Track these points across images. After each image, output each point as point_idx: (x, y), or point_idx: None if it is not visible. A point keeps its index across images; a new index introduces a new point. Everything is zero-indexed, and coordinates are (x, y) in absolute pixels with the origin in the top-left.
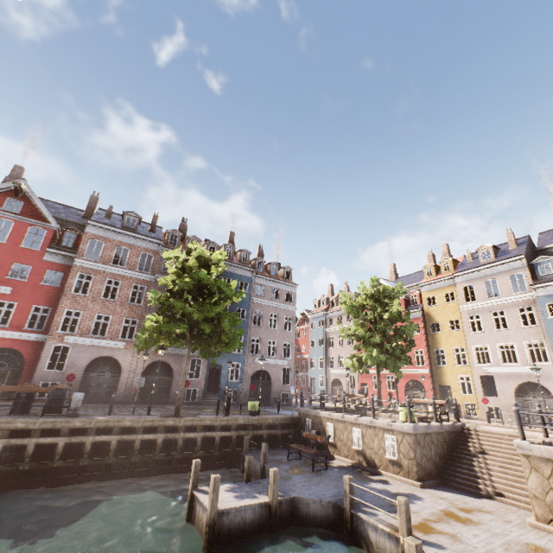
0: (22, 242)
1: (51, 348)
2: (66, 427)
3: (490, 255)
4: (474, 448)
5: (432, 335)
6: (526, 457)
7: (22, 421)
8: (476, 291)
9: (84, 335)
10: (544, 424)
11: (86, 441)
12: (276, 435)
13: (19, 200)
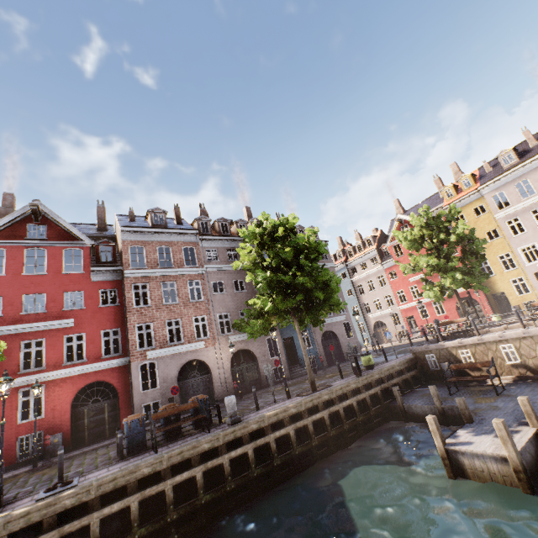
0: (63, 268)
1: (138, 369)
2: (245, 433)
3: (512, 158)
4: None
5: None
6: None
7: (205, 441)
8: (508, 196)
9: (163, 346)
10: None
11: (270, 441)
12: (405, 379)
13: (40, 224)
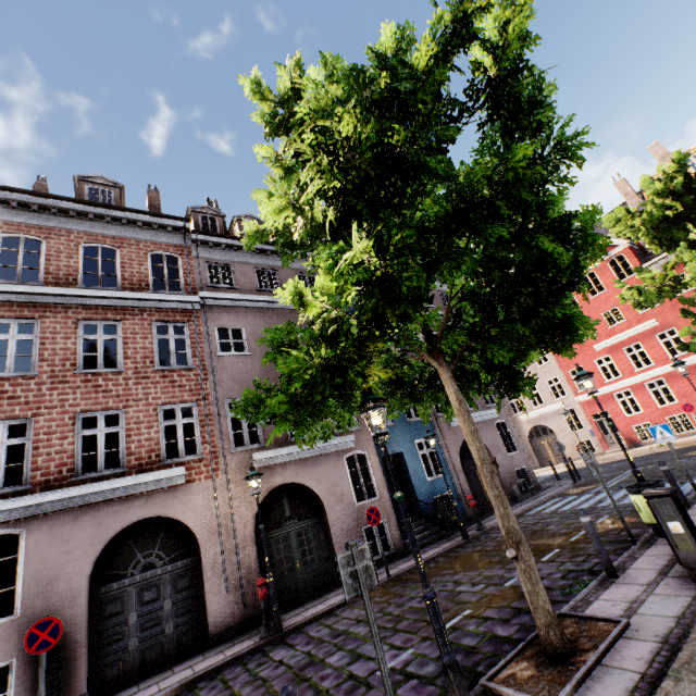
0: None
1: None
2: None
3: None
4: None
5: None
6: None
7: None
8: None
9: (56, 484)
10: None
11: None
12: None
13: None
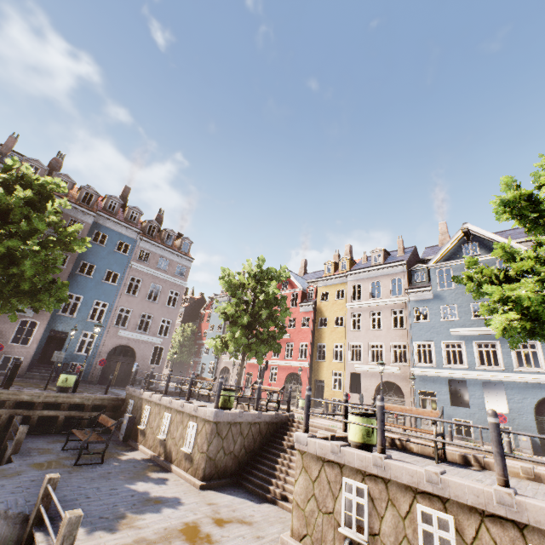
0: None
1: None
2: None
3: (380, 258)
4: (289, 441)
5: (319, 330)
6: (301, 454)
7: None
8: (363, 291)
9: None
10: (346, 416)
11: None
12: (82, 417)
13: None
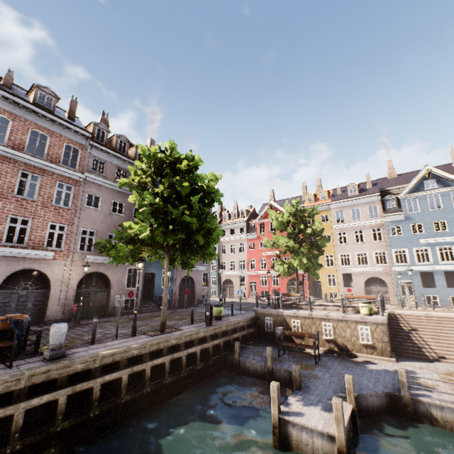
0: None
1: None
2: (64, 374)
3: (355, 190)
4: (405, 327)
5: None
6: None
7: None
8: (345, 215)
9: None
10: None
11: (94, 386)
12: (244, 334)
13: None
